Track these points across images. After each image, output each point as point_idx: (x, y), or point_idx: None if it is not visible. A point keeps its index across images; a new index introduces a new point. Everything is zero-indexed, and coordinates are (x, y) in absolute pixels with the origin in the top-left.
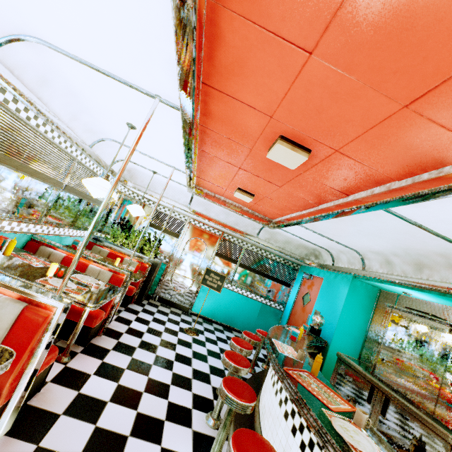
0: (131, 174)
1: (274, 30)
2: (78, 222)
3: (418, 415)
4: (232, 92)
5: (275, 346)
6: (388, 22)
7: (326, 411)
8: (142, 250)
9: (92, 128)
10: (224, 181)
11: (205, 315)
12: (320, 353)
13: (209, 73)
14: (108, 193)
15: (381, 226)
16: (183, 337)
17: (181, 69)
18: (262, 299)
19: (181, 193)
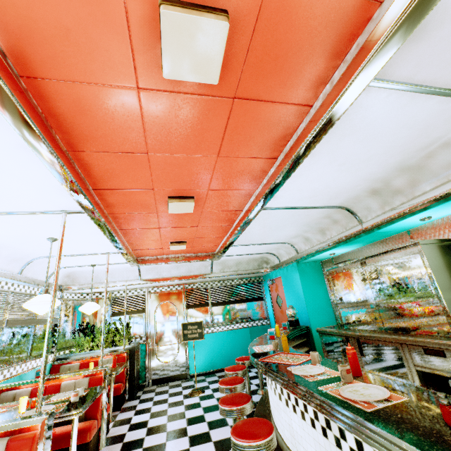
0: (71, 278)
1: (118, 151)
2: (33, 352)
3: (376, 337)
4: (117, 186)
5: (254, 351)
6: (173, 131)
7: (291, 368)
8: (114, 343)
9: (15, 257)
10: (155, 242)
11: (205, 370)
12: (282, 333)
13: (94, 183)
14: (51, 302)
15: (277, 219)
16: (189, 402)
17: (71, 192)
18: (247, 323)
19: (127, 270)
